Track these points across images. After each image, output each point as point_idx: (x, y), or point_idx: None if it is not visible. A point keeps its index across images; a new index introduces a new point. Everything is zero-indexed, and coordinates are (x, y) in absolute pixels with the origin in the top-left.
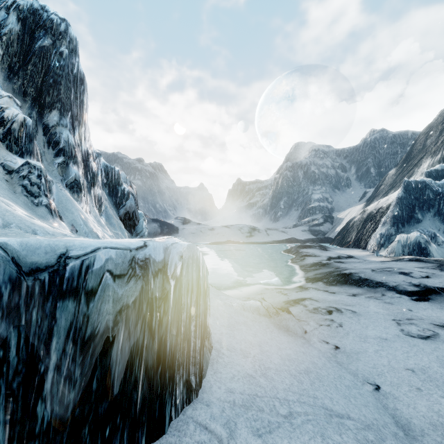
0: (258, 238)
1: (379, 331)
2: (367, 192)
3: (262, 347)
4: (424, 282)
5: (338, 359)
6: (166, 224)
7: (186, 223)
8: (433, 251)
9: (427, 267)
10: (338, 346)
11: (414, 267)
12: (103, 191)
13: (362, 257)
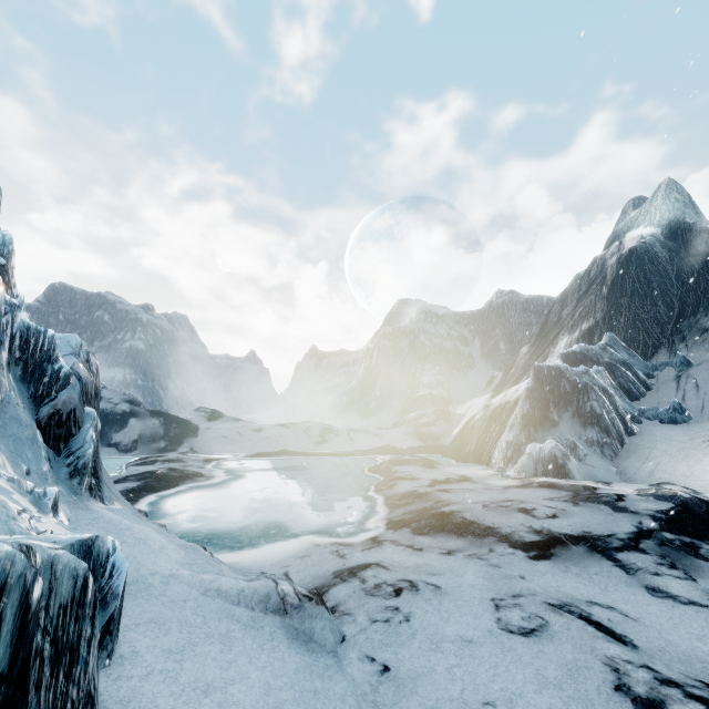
0: (335, 445)
1: (465, 624)
2: (495, 377)
3: (228, 695)
4: (548, 526)
5: (380, 695)
6: (177, 420)
7: (214, 419)
8: (574, 469)
9: (558, 498)
10: (388, 666)
11: (543, 498)
12: (7, 372)
13: (482, 479)
